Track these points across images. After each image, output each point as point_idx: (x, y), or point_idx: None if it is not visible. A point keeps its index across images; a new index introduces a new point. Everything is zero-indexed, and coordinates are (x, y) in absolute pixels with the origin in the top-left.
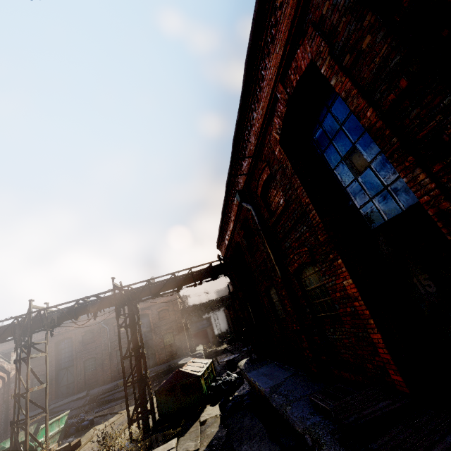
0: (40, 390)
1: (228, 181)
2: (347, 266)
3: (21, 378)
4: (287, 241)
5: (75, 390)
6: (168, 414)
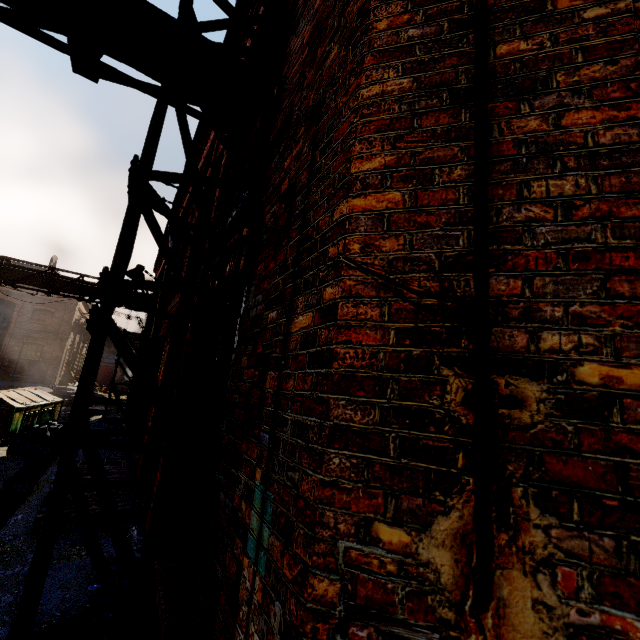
0: None
1: (176, 199)
2: (171, 354)
3: None
4: (170, 305)
5: None
6: None
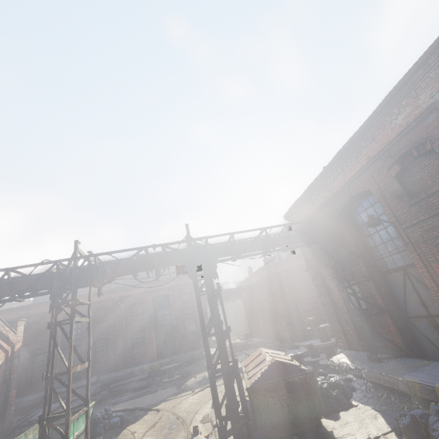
0: (42, 369)
1: (401, 84)
2: None
3: (59, 351)
4: None
5: (81, 374)
6: (271, 425)
